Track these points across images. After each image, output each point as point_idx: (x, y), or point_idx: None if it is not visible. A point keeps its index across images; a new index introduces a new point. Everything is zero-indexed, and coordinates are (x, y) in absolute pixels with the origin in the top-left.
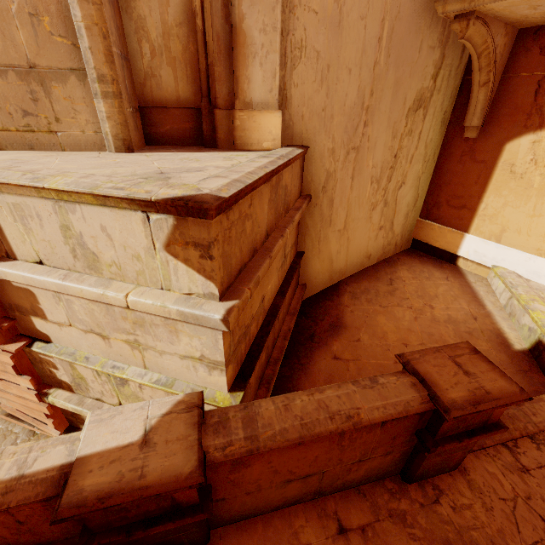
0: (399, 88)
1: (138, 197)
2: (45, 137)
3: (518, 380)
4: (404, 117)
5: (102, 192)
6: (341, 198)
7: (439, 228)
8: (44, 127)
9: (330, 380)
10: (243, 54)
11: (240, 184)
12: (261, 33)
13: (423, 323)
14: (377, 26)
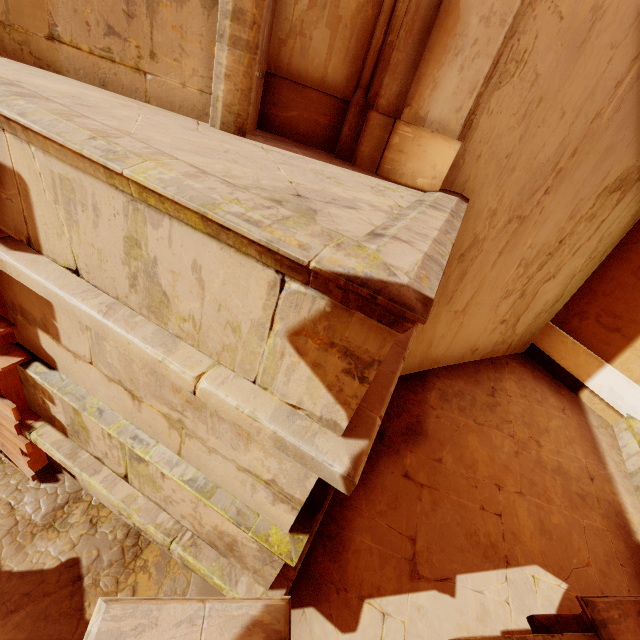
0: (608, 158)
1: (286, 251)
2: (127, 75)
3: (637, 587)
4: (595, 196)
5: (223, 219)
6: (476, 274)
7: (573, 344)
8: (131, 60)
9: (395, 506)
10: (443, 45)
11: (436, 266)
12: (480, 22)
13: (525, 463)
14: (624, 65)
